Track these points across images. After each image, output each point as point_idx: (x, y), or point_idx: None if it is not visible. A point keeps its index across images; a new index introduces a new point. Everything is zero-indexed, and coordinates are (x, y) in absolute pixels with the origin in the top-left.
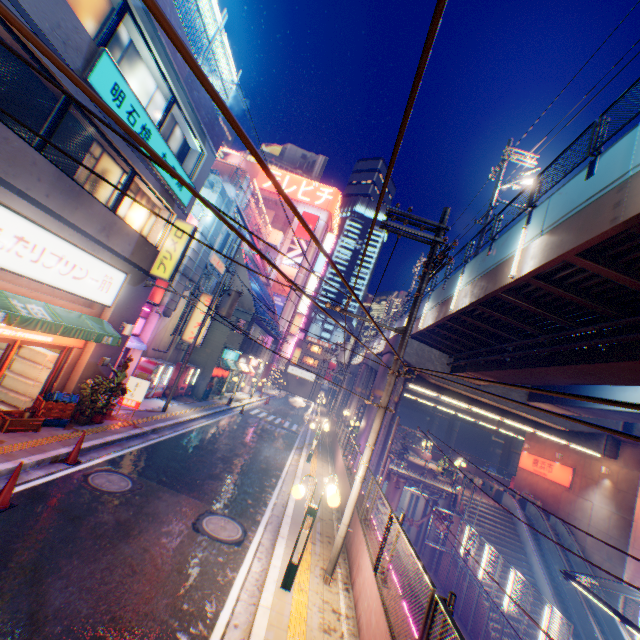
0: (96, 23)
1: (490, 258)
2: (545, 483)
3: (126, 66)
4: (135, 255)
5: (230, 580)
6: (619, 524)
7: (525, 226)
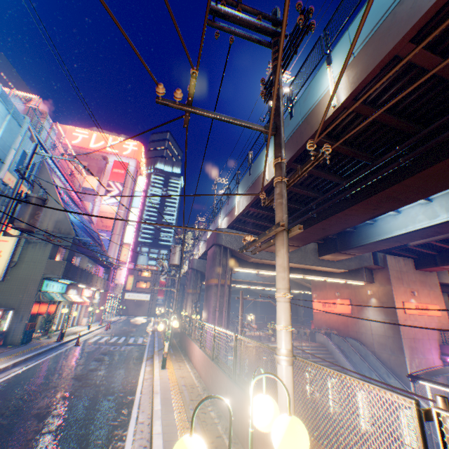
0: None
1: (295, 118)
2: (335, 316)
3: None
4: None
5: None
6: (391, 325)
7: (329, 66)
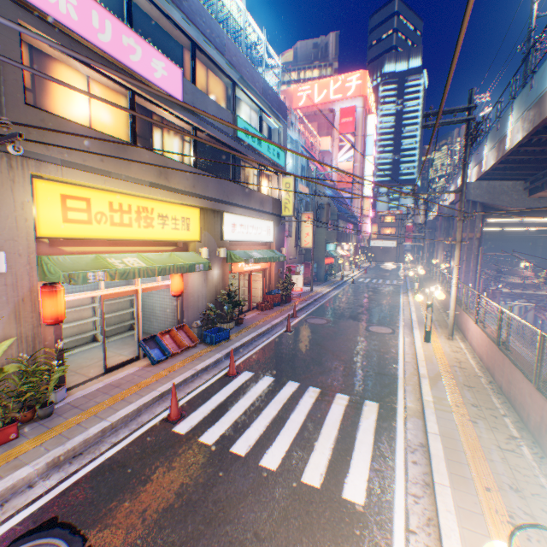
0: (225, 103)
1: (532, 93)
2: None
3: (239, 112)
4: (273, 210)
5: (396, 343)
6: None
7: None
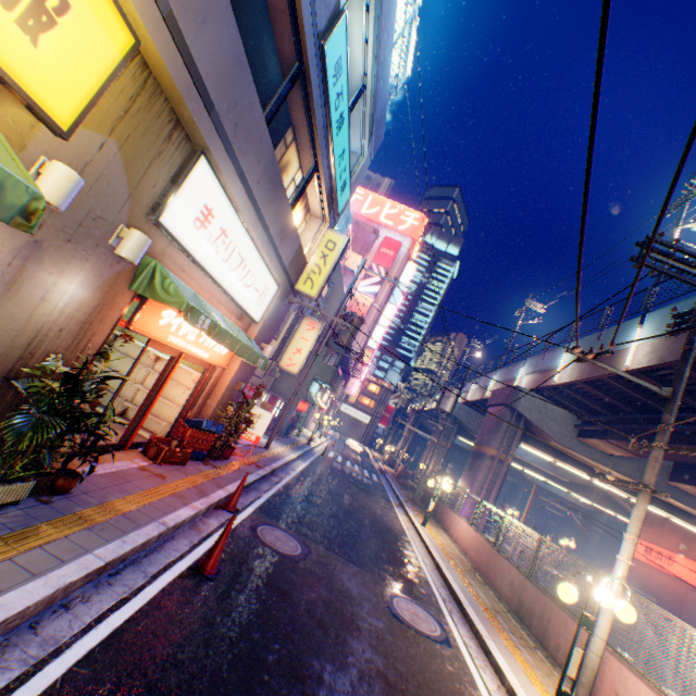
0: None
1: None
2: (662, 577)
3: None
4: (291, 265)
5: None
6: None
7: None
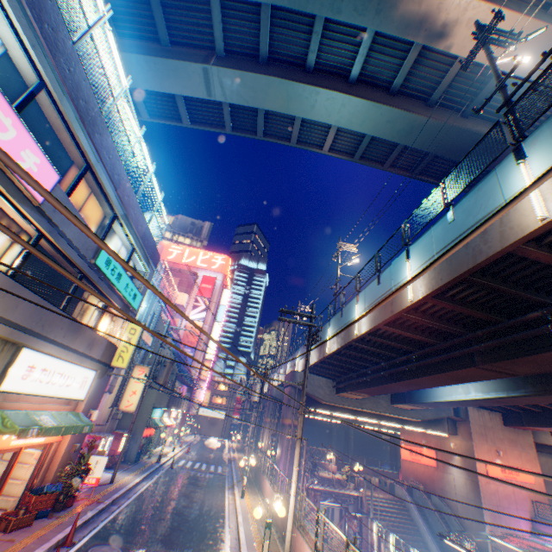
0: (97, 226)
1: (343, 319)
2: (421, 467)
3: (109, 240)
4: (104, 355)
5: None
6: (472, 486)
7: (357, 303)
